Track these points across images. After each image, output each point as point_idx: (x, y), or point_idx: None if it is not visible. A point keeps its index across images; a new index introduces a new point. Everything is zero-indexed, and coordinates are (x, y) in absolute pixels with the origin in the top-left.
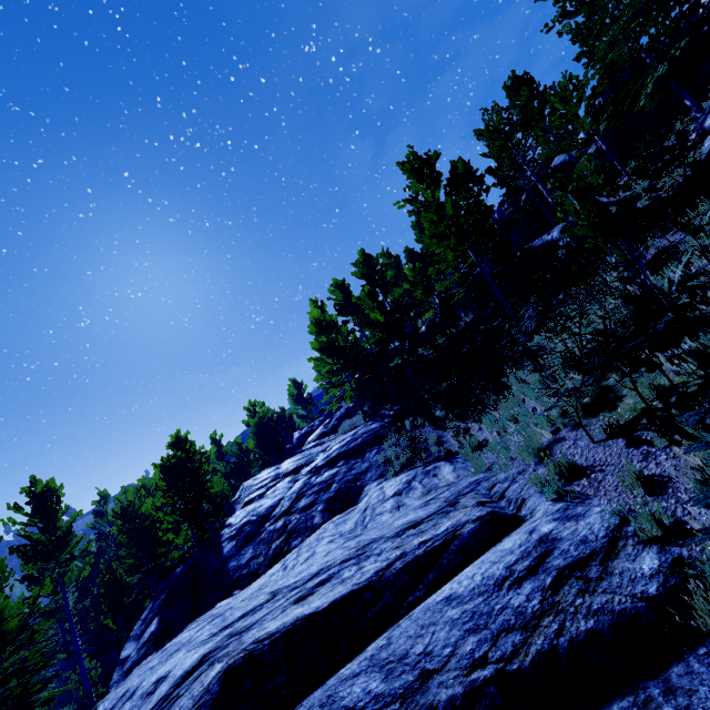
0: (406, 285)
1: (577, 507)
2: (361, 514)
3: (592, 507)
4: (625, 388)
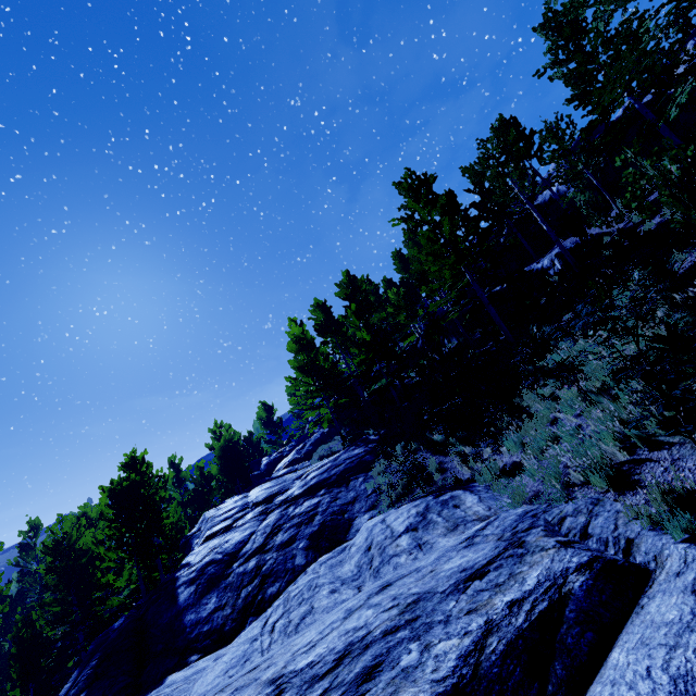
0: (390, 309)
1: None
2: (362, 554)
3: None
4: None
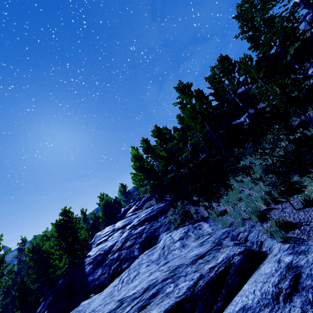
0: (175, 141)
1: (300, 246)
2: (161, 250)
3: (311, 246)
4: (305, 182)
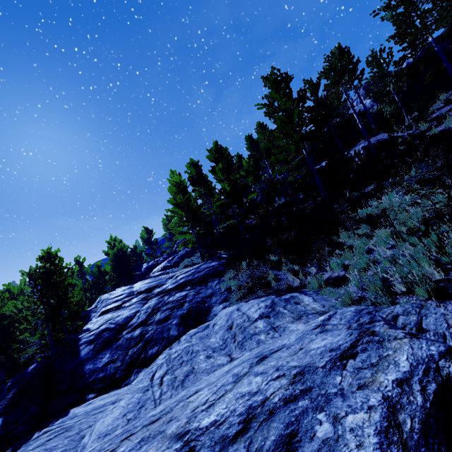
0: (242, 172)
1: None
2: (225, 331)
3: None
4: None
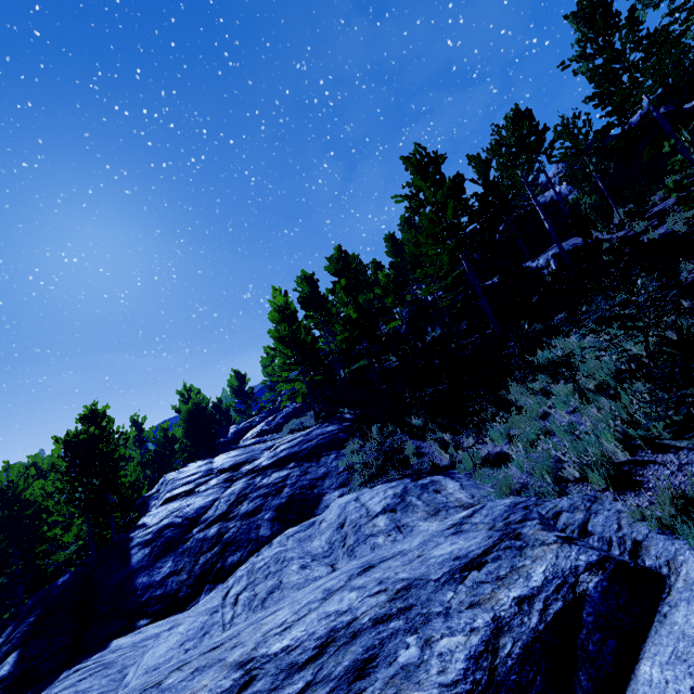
0: (378, 290)
1: None
2: (334, 530)
3: None
4: None
